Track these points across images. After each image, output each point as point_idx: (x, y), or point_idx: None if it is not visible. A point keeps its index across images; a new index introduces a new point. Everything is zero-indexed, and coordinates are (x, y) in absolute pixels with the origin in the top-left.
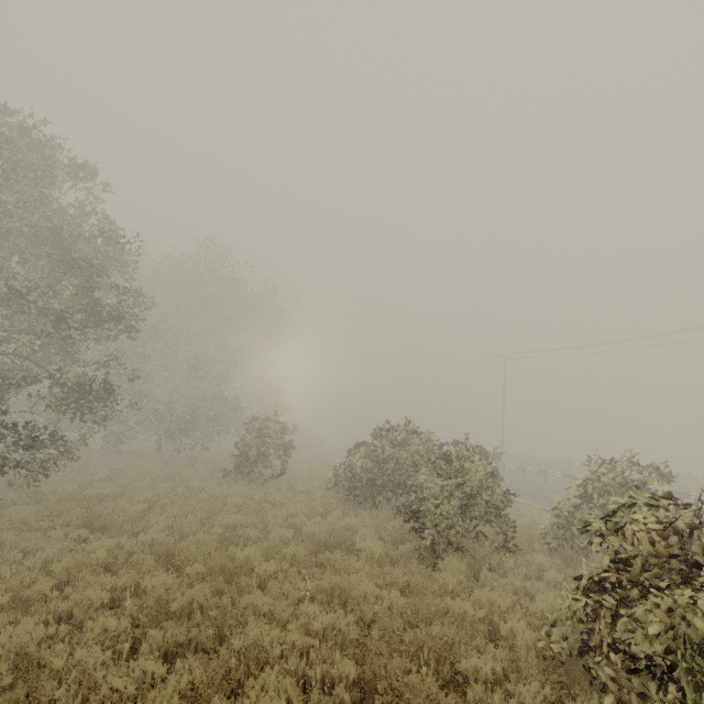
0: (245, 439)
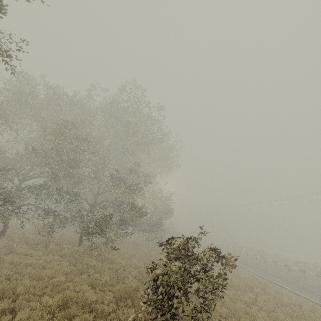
0: (167, 272)
